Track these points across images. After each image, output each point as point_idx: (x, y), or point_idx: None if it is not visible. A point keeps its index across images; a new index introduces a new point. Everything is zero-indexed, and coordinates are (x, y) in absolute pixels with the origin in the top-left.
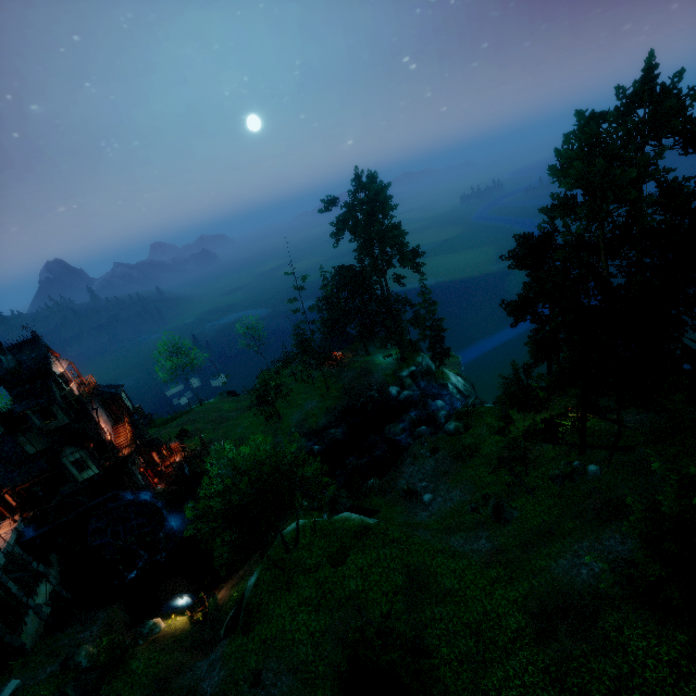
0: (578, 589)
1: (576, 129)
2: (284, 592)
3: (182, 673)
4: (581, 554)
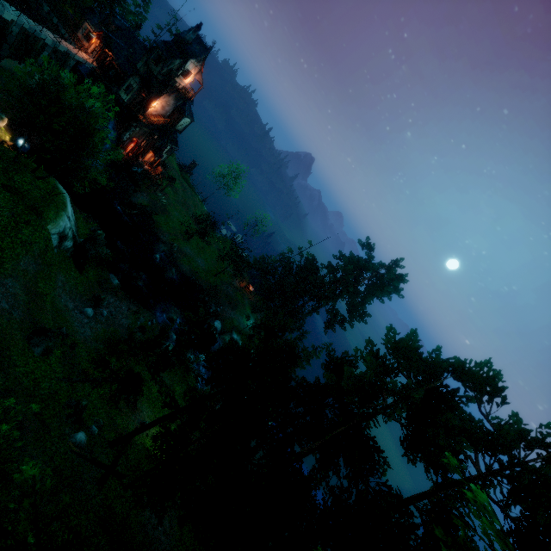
0: None
1: (475, 370)
2: None
3: None
4: None
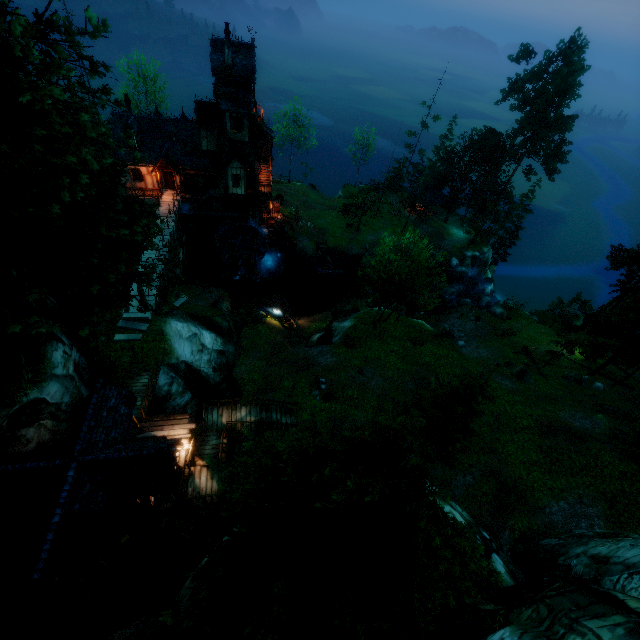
0: (575, 427)
1: None
2: (377, 340)
3: (296, 347)
4: (576, 416)
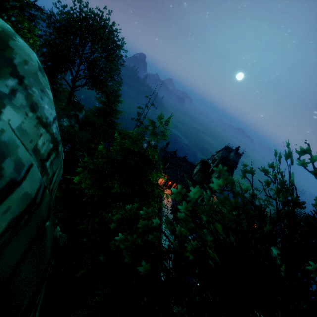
0: None
1: None
2: None
3: None
4: None
